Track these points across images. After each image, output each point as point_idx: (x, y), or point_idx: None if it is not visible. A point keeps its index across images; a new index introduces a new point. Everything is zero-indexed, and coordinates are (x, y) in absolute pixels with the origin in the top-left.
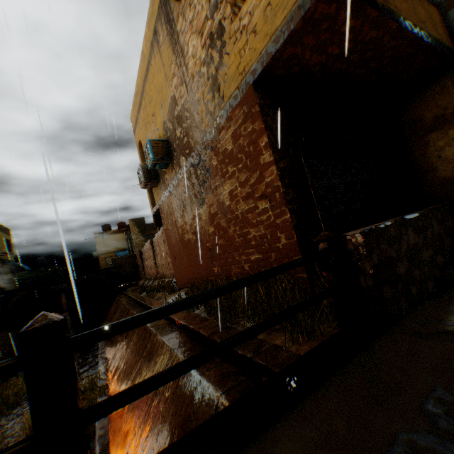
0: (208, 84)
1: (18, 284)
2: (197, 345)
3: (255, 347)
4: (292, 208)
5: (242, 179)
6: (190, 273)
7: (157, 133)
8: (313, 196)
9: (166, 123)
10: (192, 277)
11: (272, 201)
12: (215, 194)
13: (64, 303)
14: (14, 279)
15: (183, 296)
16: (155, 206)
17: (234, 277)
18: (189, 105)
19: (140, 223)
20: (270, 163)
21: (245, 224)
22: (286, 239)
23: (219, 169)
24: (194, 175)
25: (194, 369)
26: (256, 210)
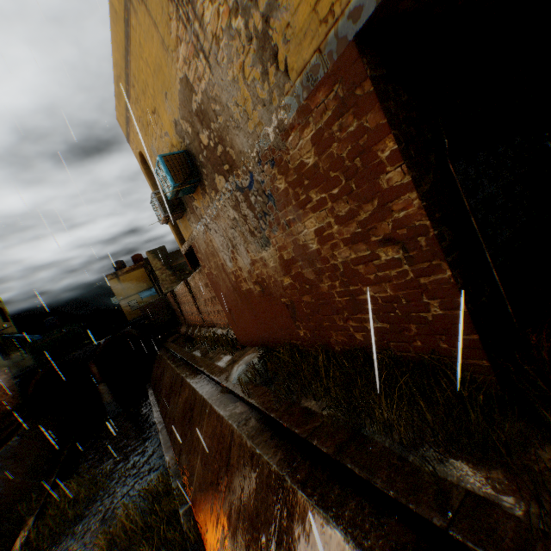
0: (250, 50)
1: (32, 359)
2: (317, 467)
3: (435, 496)
4: (452, 261)
5: (341, 213)
6: (258, 331)
7: (167, 139)
8: (475, 228)
9: (179, 124)
10: (262, 336)
11: (409, 250)
12: (288, 232)
13: (95, 373)
14: (25, 356)
15: (256, 364)
16: (185, 243)
17: (336, 346)
18: (216, 91)
19: (161, 254)
20: (404, 187)
21: (353, 279)
22: (442, 308)
23: (292, 196)
24: (244, 203)
25: (341, 532)
26: (374, 261)
